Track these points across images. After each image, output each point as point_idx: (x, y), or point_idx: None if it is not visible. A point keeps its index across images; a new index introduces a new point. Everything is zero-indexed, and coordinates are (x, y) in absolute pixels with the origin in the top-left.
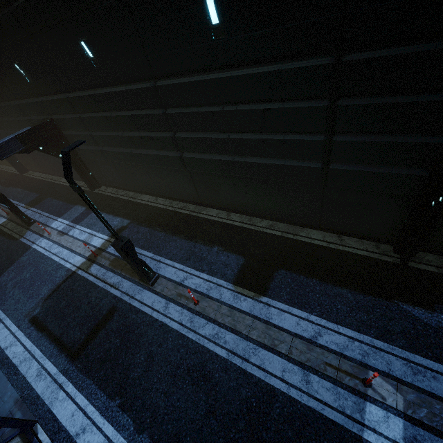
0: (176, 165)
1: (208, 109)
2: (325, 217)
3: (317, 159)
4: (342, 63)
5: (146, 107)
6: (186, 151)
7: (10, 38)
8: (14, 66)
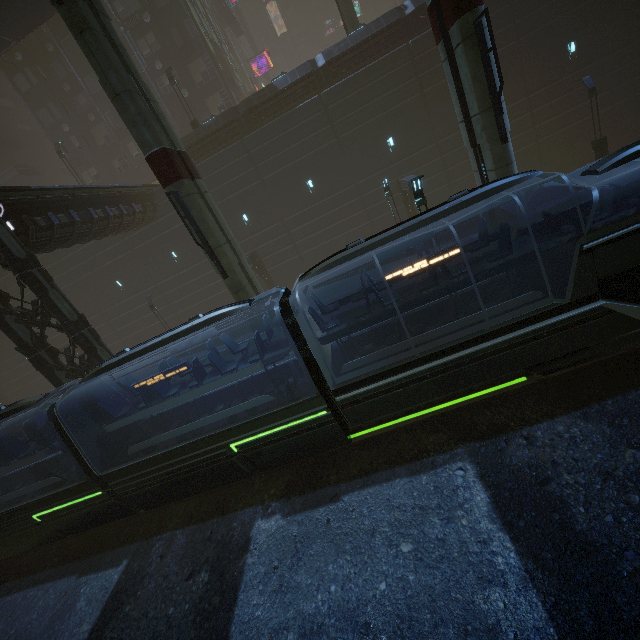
0: (532, 153)
1: (566, 96)
2: (639, 133)
3: (631, 93)
4: (634, 45)
5: (517, 116)
6: (544, 134)
7: (404, 115)
8: (388, 140)
